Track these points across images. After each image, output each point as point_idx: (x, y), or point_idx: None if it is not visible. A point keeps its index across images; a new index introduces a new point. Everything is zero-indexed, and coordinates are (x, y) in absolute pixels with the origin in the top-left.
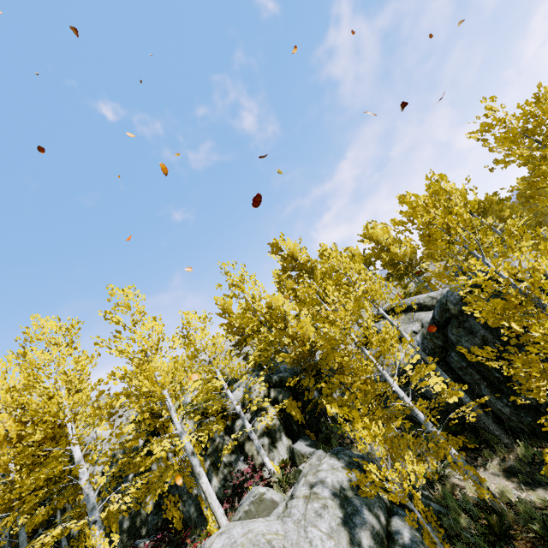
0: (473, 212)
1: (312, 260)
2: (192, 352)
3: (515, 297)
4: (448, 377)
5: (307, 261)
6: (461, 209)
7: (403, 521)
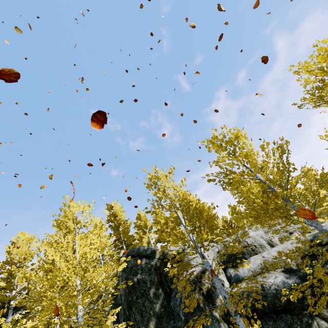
0: (232, 212)
1: (122, 219)
2: (7, 258)
3: (48, 259)
4: (109, 308)
5: (119, 219)
6: (69, 213)
7: None
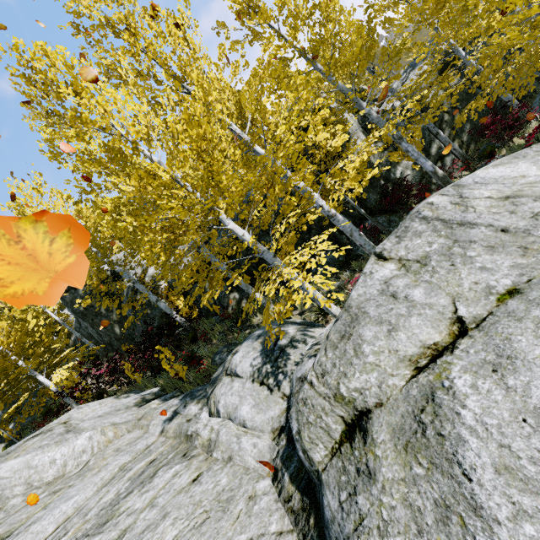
0: None
1: None
2: None
3: None
4: (79, 335)
5: None
6: None
7: (14, 422)
